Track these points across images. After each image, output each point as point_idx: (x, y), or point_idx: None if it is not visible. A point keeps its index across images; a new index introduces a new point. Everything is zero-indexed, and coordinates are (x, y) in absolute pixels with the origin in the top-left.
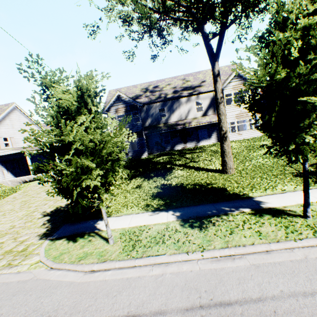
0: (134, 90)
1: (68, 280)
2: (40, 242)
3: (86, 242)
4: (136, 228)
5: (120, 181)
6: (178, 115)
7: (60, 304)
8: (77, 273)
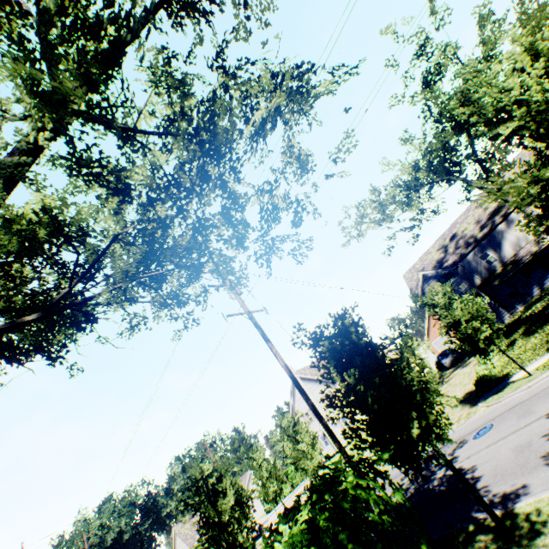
0: (430, 258)
1: (516, 395)
2: (474, 407)
3: (510, 386)
4: (545, 361)
5: (499, 354)
6: (510, 246)
7: (520, 398)
8: (518, 392)
